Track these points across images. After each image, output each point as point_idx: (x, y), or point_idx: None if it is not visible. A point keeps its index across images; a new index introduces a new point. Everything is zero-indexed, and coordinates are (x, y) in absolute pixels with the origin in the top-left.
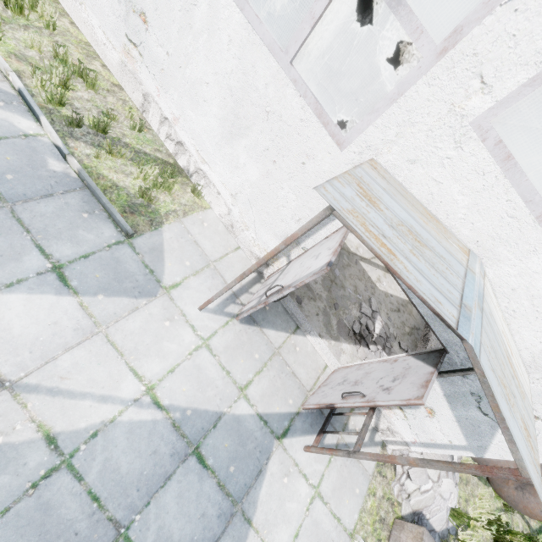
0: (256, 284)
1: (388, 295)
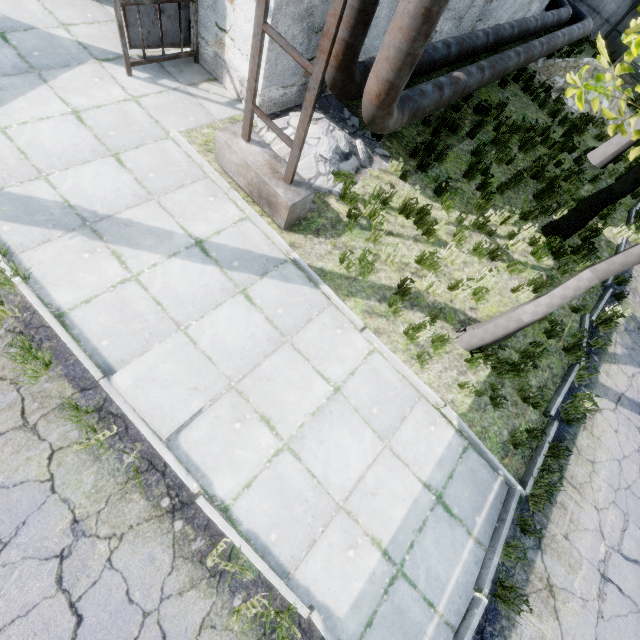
0: None
1: None
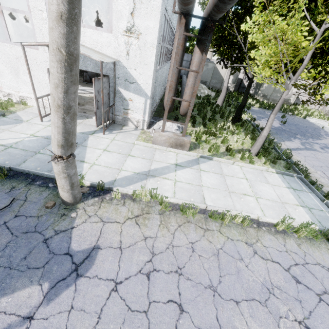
0: None
1: None
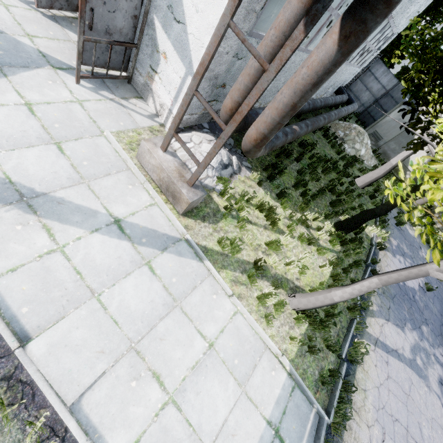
0: (68, 12)
1: None
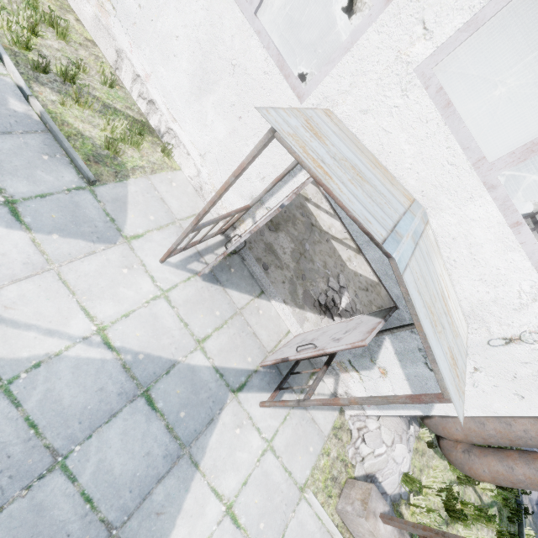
0: (222, 247)
1: (357, 275)
